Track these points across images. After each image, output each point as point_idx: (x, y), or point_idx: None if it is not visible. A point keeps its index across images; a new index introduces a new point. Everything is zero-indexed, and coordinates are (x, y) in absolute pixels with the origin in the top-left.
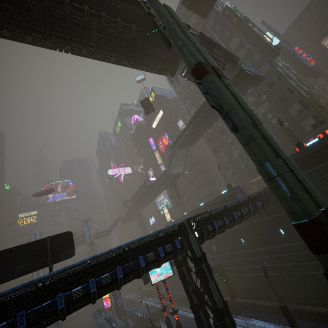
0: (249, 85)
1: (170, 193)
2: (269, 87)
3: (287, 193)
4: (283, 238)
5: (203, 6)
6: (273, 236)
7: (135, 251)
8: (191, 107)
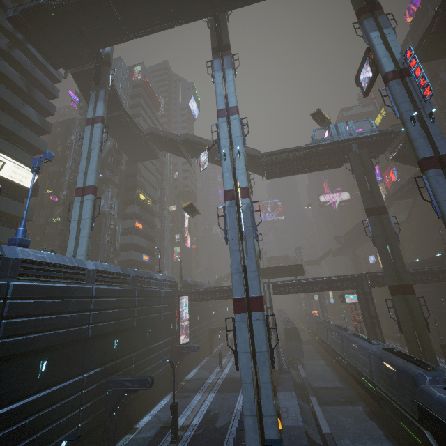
0: None
1: None
2: None
3: (386, 275)
4: None
5: (439, 52)
6: None
7: (332, 280)
8: None
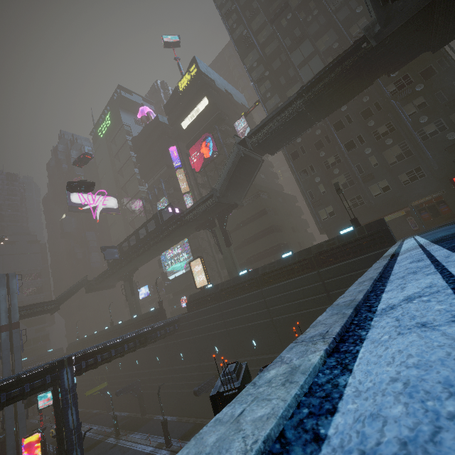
0: (424, 46)
1: (195, 245)
2: (423, 77)
3: None
4: None
5: None
6: None
7: None
8: (272, 95)
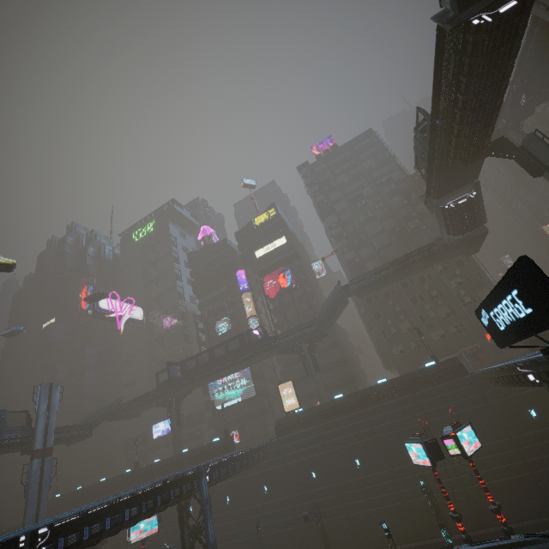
0: (462, 252)
1: (255, 370)
2: (457, 264)
3: None
4: (534, 421)
5: None
6: (521, 420)
7: None
8: (349, 250)
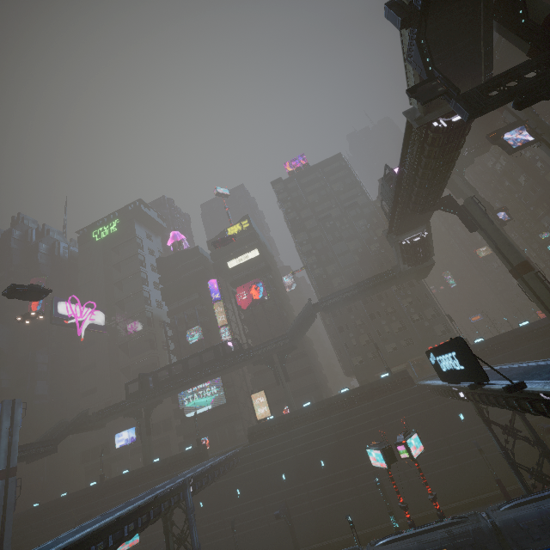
0: (414, 277)
1: (226, 378)
2: (409, 285)
3: None
4: (462, 423)
5: None
6: (452, 422)
7: None
8: (317, 267)
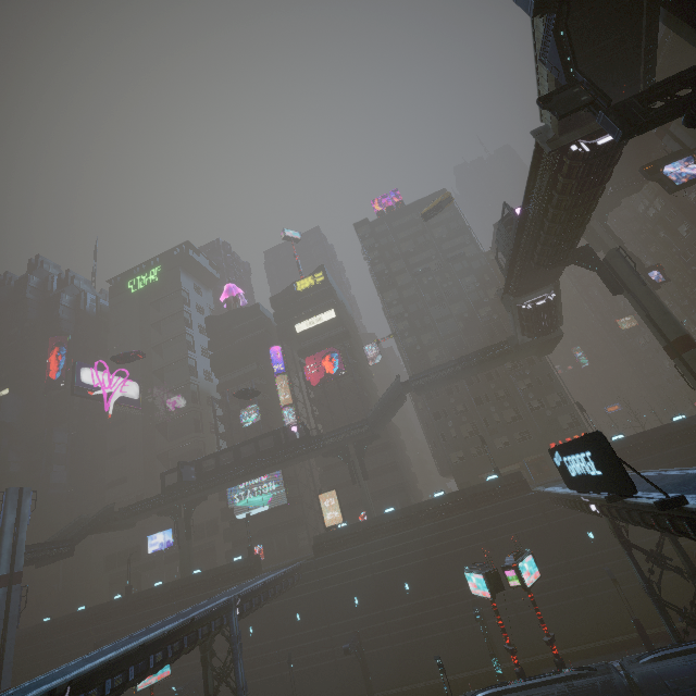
0: (535, 352)
1: (288, 472)
2: (528, 363)
3: None
4: (591, 544)
5: None
6: (578, 542)
7: None
8: (410, 335)
